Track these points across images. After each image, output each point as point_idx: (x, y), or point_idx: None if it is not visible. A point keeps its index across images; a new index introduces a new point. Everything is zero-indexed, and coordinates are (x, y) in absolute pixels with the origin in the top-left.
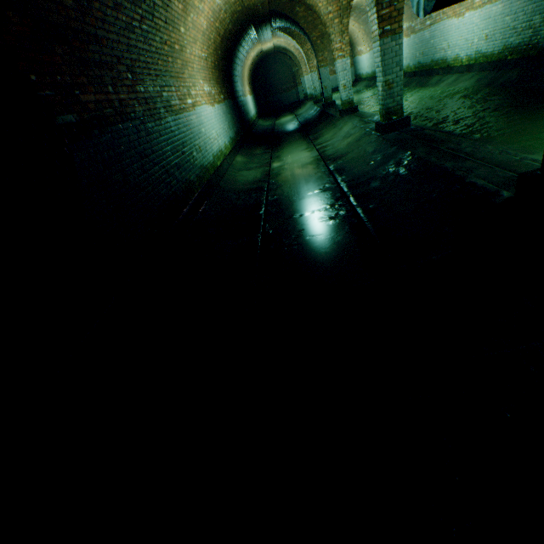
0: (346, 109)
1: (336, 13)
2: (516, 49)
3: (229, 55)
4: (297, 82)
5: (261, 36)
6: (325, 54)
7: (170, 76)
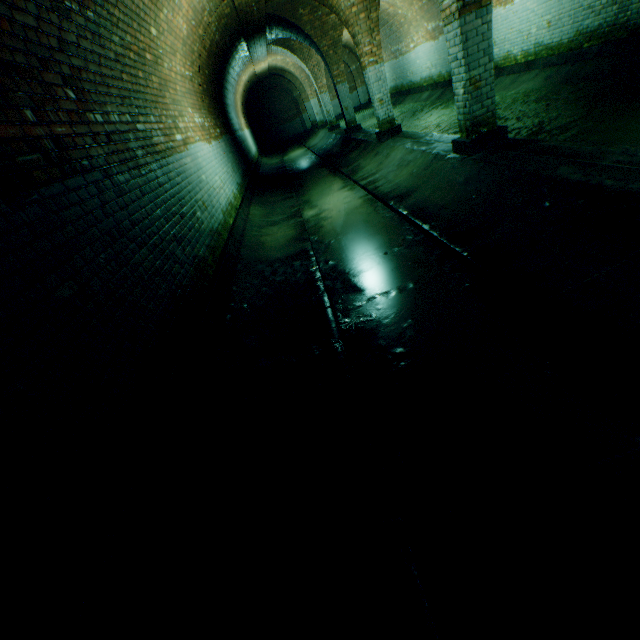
0: (386, 130)
1: (361, 5)
2: (595, 33)
3: (218, 77)
4: (301, 109)
5: (254, 53)
6: (341, 67)
7: (144, 100)
